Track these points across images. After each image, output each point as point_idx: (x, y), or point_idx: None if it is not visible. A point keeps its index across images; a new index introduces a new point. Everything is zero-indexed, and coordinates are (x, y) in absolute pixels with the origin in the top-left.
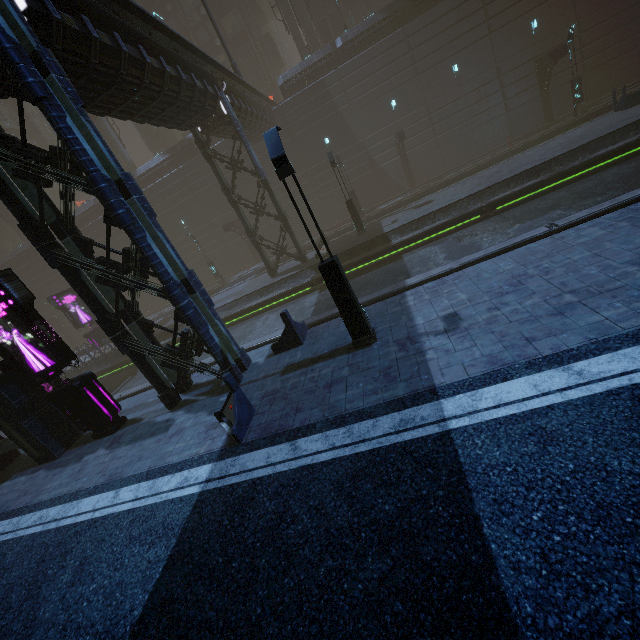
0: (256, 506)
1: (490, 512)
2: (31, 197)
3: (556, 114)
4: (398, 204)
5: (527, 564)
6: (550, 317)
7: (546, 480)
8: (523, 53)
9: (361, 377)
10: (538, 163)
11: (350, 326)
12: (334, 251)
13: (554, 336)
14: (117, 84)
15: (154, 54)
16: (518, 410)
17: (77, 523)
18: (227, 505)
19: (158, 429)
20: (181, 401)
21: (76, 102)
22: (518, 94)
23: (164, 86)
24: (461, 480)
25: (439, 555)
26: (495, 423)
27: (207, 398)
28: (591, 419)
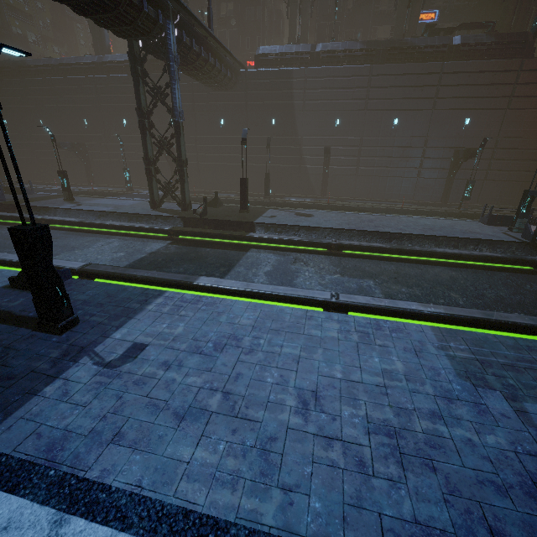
0: None
1: None
2: None
3: (451, 199)
4: (296, 204)
5: None
6: (170, 416)
7: None
8: (449, 139)
9: None
10: (396, 231)
11: (38, 305)
12: (211, 214)
13: (132, 450)
14: None
15: None
16: None
17: None
18: None
19: None
20: None
21: None
22: (432, 168)
23: None
24: None
25: None
26: None
27: None
28: None
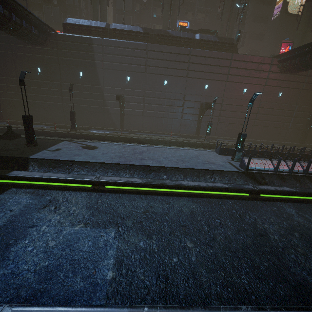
0: None
1: None
2: None
3: (201, 133)
4: (94, 135)
5: None
6: None
7: None
8: (197, 96)
9: None
10: (155, 164)
11: None
12: None
13: None
14: None
15: None
16: None
17: None
18: None
19: None
20: None
21: None
22: (189, 114)
23: None
24: None
25: None
26: None
27: None
28: None
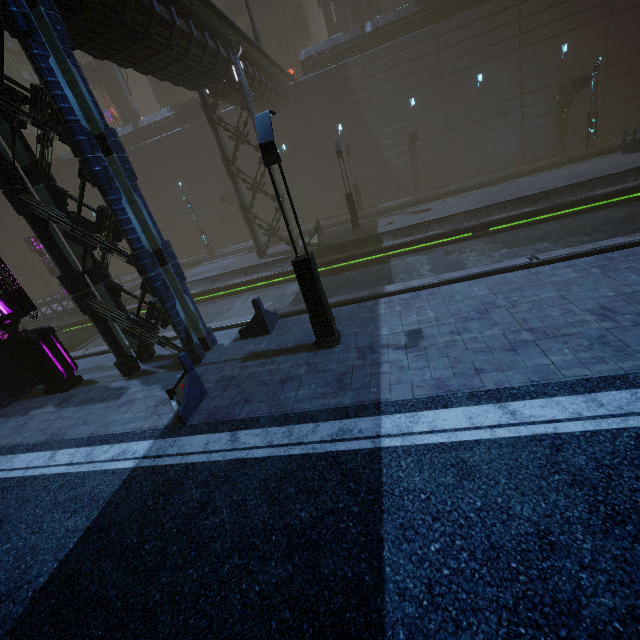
0: (183, 491)
1: (394, 536)
2: (5, 135)
3: (569, 144)
4: (399, 206)
5: (412, 592)
6: (503, 351)
7: (453, 513)
8: (549, 75)
9: (315, 378)
10: (538, 191)
11: (316, 325)
12: (326, 242)
13: (501, 371)
14: (119, 29)
15: (166, 3)
16: (448, 439)
17: (7, 478)
18: (156, 485)
19: (110, 395)
20: (140, 370)
21: (64, 42)
22: (536, 116)
23: (172, 40)
24: (377, 499)
25: (337, 570)
26: (424, 448)
27: (165, 372)
28: (510, 461)
